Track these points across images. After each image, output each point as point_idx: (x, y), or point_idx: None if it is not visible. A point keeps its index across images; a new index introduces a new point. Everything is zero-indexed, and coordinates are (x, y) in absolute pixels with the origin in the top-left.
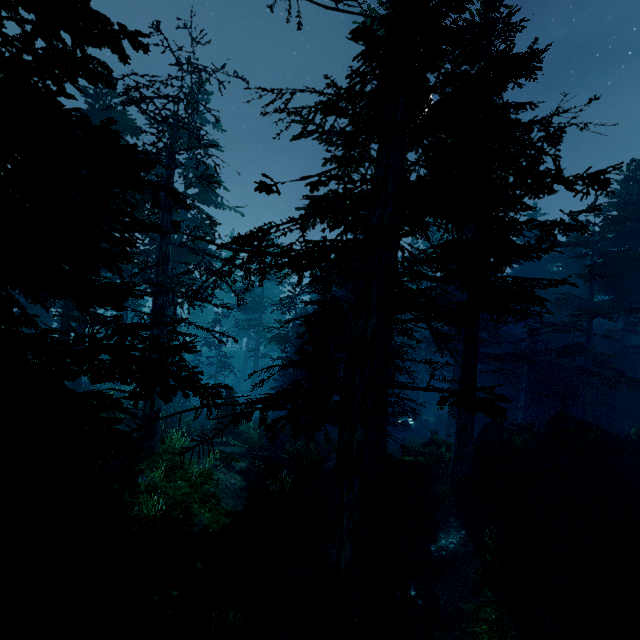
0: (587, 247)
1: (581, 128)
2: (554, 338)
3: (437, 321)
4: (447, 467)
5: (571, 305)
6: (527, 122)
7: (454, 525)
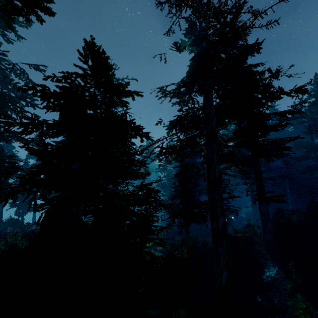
0: (304, 118)
1: (289, 76)
2: (298, 164)
3: (239, 165)
4: (260, 236)
5: (303, 146)
6: (264, 78)
7: (271, 265)
